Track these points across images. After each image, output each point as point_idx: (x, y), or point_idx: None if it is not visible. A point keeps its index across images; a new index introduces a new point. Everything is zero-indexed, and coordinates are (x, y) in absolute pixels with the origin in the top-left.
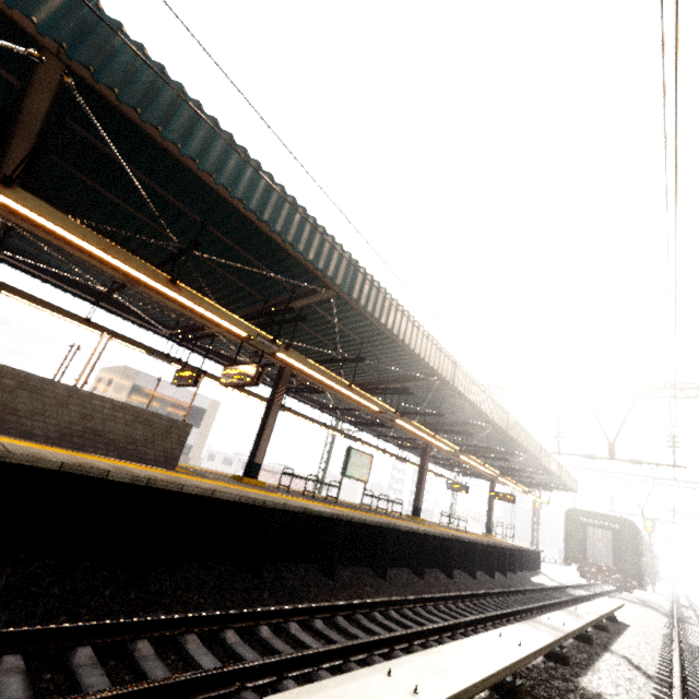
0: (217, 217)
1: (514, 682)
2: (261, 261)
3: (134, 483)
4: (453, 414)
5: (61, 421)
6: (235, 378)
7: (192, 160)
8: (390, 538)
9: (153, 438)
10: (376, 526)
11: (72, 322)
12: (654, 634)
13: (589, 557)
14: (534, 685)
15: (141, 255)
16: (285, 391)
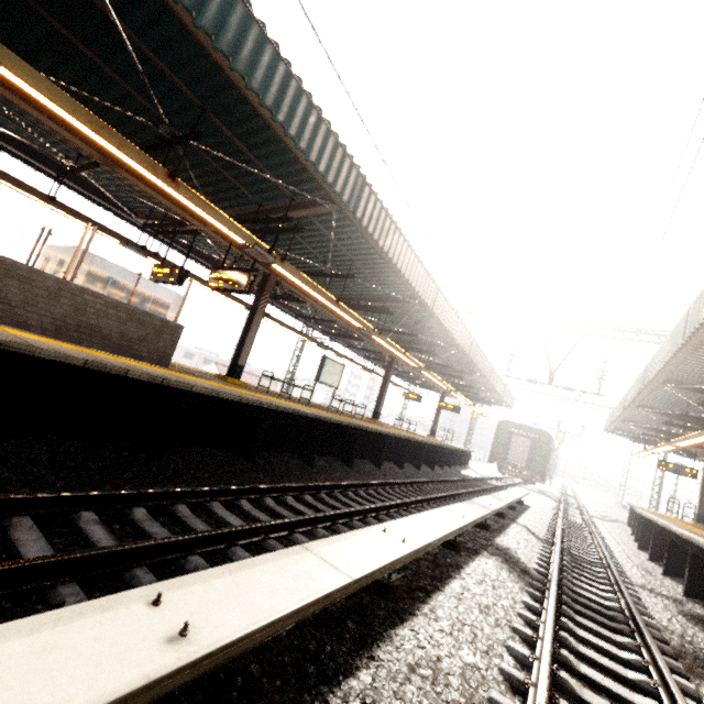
0: (220, 103)
1: (456, 539)
2: (262, 161)
3: (151, 381)
4: (424, 335)
5: (55, 313)
6: (225, 283)
7: (208, 35)
8: (359, 437)
9: (146, 337)
10: (349, 427)
11: (33, 198)
12: (546, 513)
13: (509, 458)
14: (466, 541)
15: (119, 130)
16: None
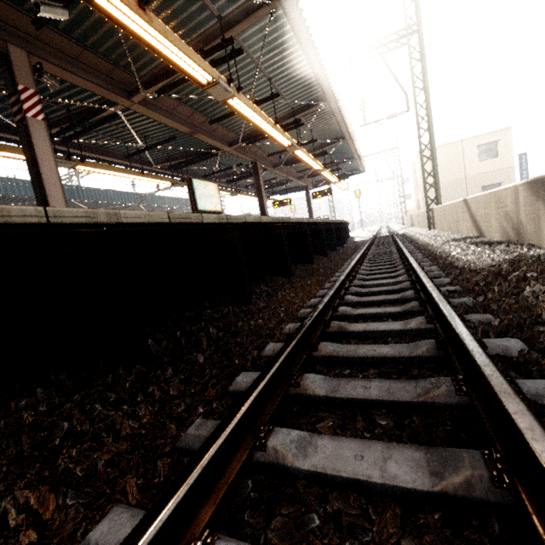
0: None
1: None
2: None
3: None
4: None
5: None
6: None
7: None
8: None
9: None
10: None
11: None
12: None
13: None
14: None
15: None
16: None
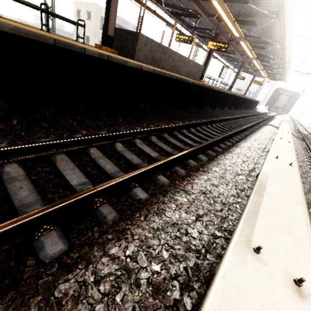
0: None
1: None
2: None
3: (222, 92)
4: (267, 53)
5: (186, 69)
6: (216, 47)
7: None
8: (241, 100)
9: (197, 72)
10: (241, 97)
11: (147, 12)
12: (291, 125)
13: (275, 104)
14: None
15: None
16: (199, 36)
